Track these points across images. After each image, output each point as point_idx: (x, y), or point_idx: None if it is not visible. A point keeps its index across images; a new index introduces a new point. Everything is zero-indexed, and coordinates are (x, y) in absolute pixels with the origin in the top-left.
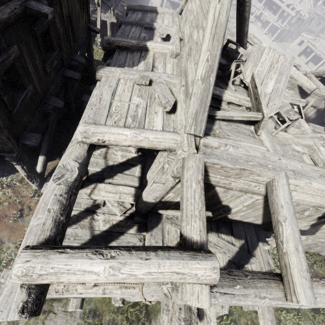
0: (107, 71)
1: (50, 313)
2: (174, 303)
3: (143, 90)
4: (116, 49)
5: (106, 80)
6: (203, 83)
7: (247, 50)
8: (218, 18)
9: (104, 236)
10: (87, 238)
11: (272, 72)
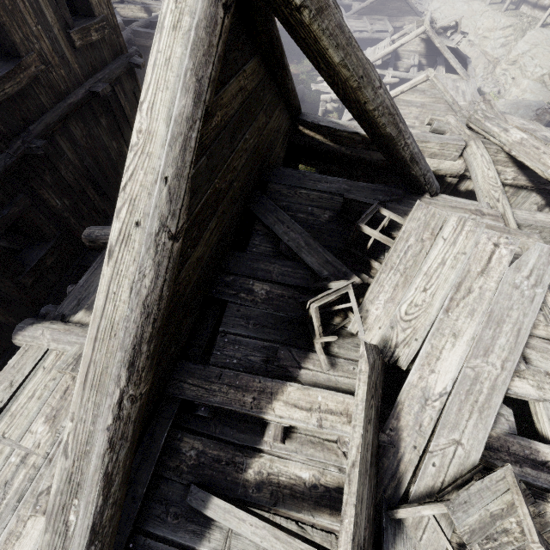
0: (28, 337)
1: None
2: None
3: (71, 393)
4: (104, 248)
5: (15, 364)
6: (48, 530)
7: (465, 153)
8: (102, 311)
9: None
10: None
11: (461, 309)
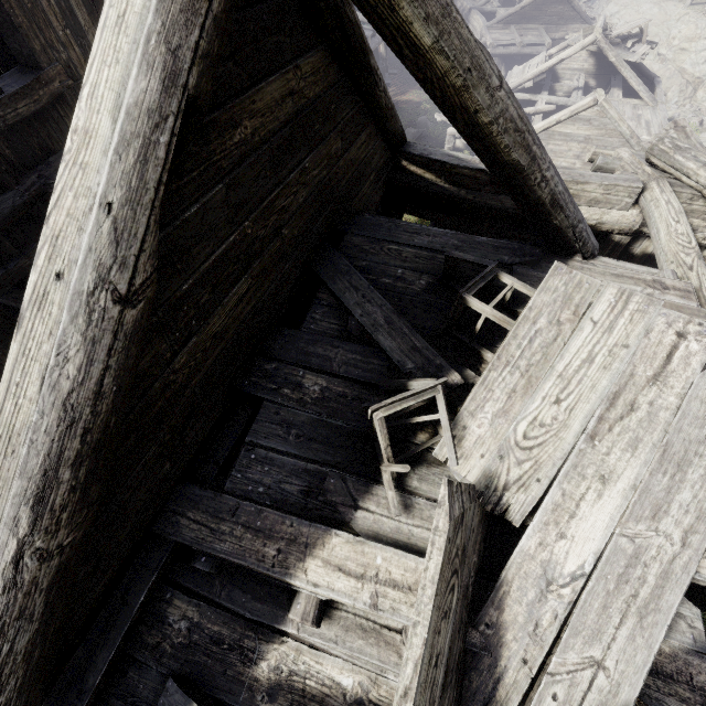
0: None
1: None
2: None
3: None
4: None
5: None
6: None
7: (642, 199)
8: None
9: None
10: None
11: (615, 437)
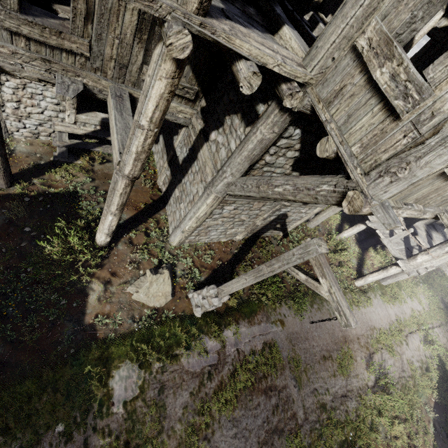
0: None
1: (370, 298)
2: (445, 264)
3: None
4: None
5: None
6: None
7: None
8: None
9: (406, 241)
10: (403, 243)
11: None
